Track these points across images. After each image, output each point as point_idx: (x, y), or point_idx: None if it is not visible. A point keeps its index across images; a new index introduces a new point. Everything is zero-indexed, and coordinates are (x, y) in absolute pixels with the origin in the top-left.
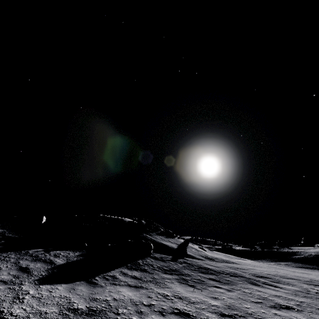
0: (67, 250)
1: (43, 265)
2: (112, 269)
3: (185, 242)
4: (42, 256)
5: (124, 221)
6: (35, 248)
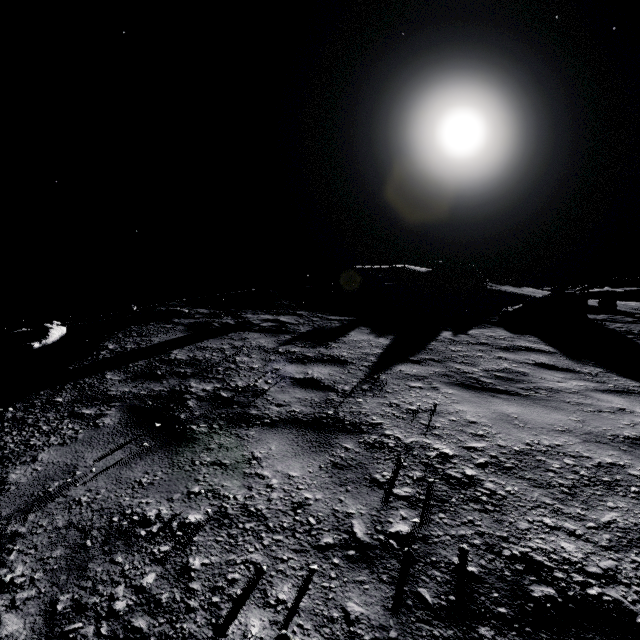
0: (471, 328)
1: (544, 356)
2: (639, 347)
3: (558, 290)
4: (489, 342)
5: (413, 270)
6: (437, 332)
